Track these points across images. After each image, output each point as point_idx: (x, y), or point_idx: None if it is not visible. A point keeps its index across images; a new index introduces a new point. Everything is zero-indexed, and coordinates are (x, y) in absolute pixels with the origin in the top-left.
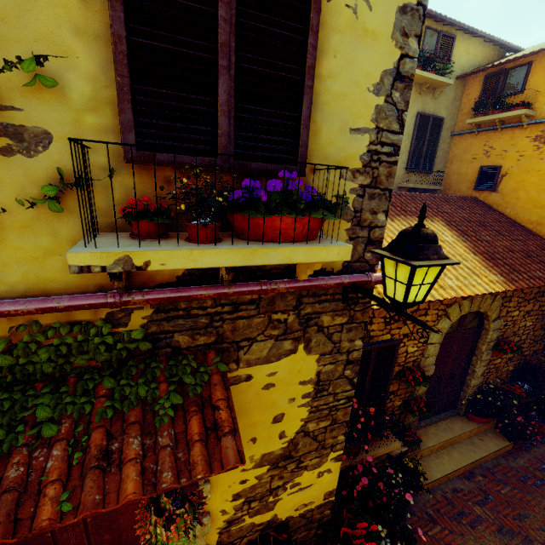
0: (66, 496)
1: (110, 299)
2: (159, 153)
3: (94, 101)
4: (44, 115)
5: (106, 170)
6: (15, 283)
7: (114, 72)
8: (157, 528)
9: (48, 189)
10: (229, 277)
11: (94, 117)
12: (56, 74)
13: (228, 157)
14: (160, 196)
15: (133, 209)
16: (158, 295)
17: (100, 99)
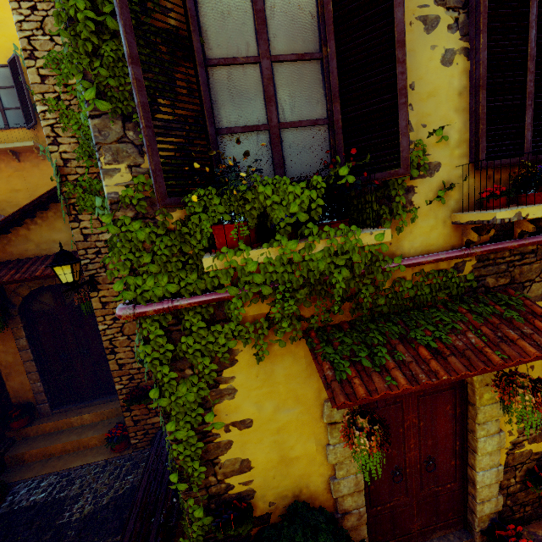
0: (498, 352)
1: (465, 251)
2: (495, 161)
3: (459, 142)
4: (439, 155)
5: (460, 177)
6: (417, 247)
7: (468, 125)
8: (526, 396)
9: (440, 192)
10: (533, 229)
11: (458, 150)
12: (445, 133)
13: (529, 155)
14: (484, 187)
15: (496, 192)
16: (487, 248)
17: (461, 140)
